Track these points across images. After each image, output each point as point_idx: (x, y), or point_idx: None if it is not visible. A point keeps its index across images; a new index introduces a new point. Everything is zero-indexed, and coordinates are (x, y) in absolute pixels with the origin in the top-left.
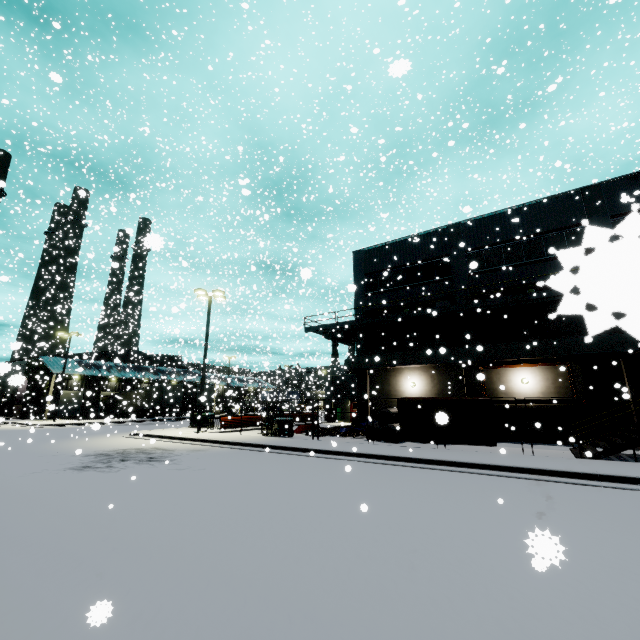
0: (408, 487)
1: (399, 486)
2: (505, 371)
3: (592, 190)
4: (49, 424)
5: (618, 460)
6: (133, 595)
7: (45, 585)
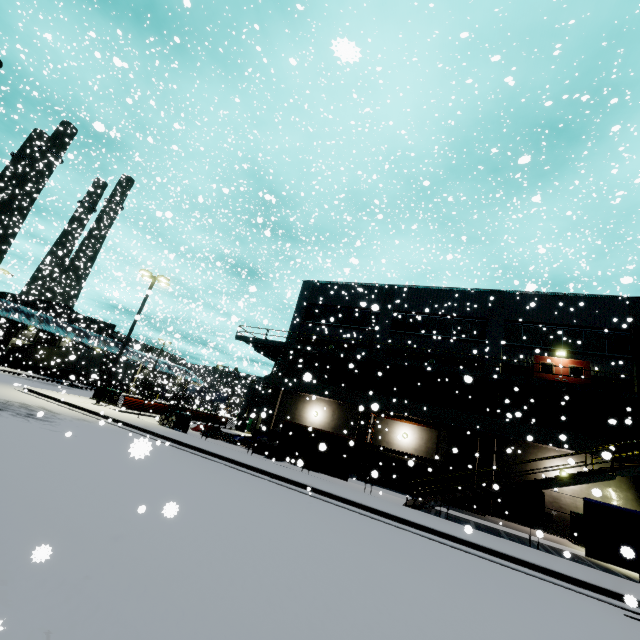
0: (242, 490)
1: (236, 488)
2: (393, 423)
3: (498, 294)
4: None
5: (433, 514)
6: None
7: None
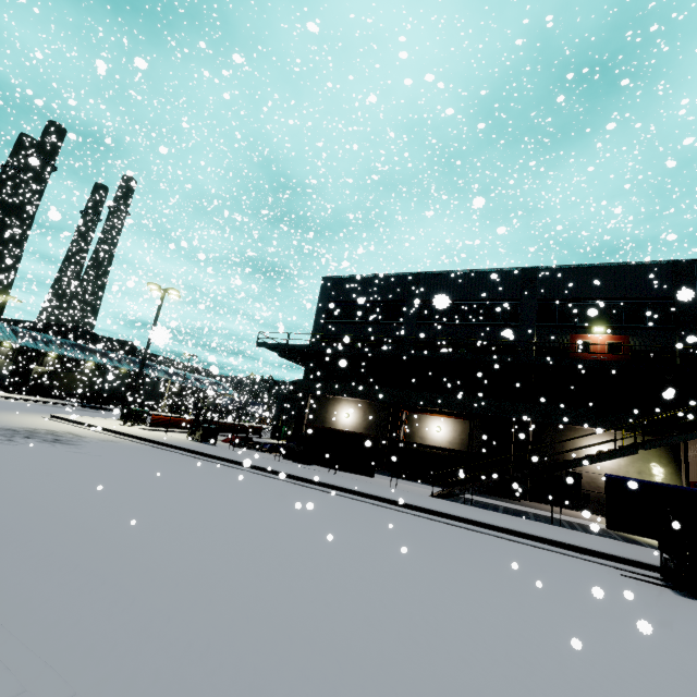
0: (261, 492)
1: (254, 491)
2: (425, 418)
3: (530, 272)
4: None
5: (460, 502)
6: None
7: None
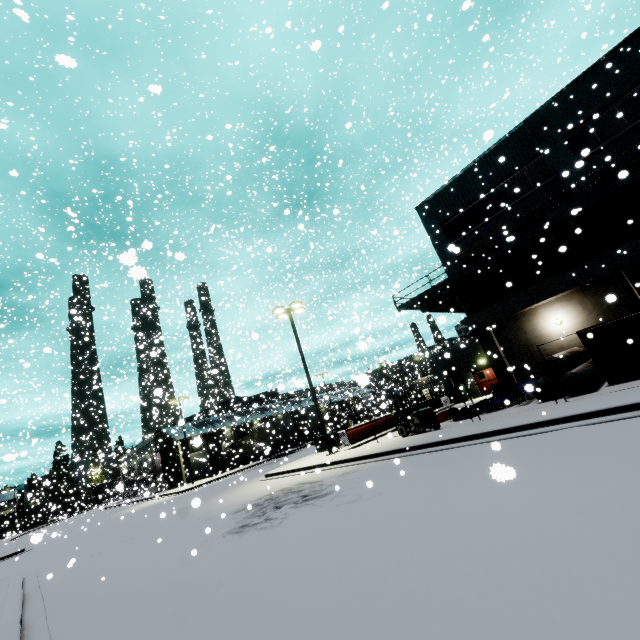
0: None
1: None
2: None
3: None
4: (190, 488)
5: None
6: None
7: None
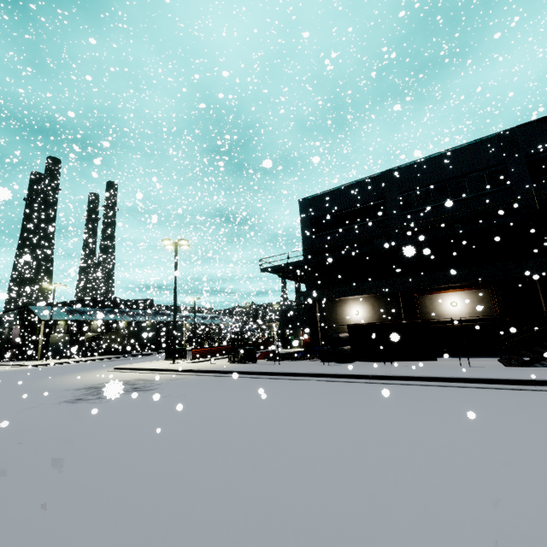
0: (368, 401)
1: (360, 400)
2: (436, 296)
3: (508, 134)
4: (42, 364)
5: (543, 367)
6: (138, 521)
7: (52, 516)
